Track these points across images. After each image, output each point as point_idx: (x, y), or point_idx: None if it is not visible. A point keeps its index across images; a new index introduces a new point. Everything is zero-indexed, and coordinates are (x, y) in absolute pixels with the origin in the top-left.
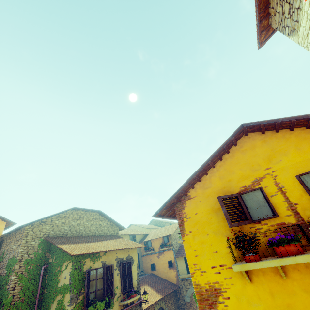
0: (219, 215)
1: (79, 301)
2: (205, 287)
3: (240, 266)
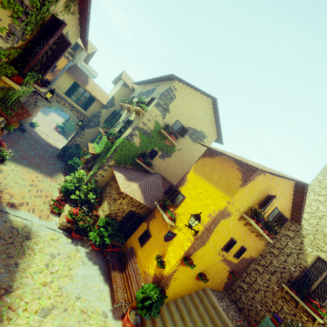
0: (258, 194)
1: (15, 45)
2: (227, 211)
3: (253, 221)
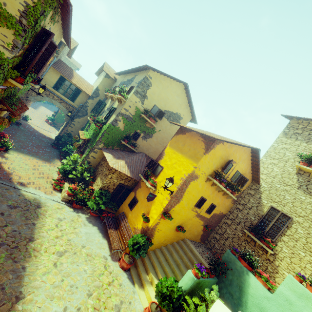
0: (220, 160)
1: (17, 54)
2: (195, 174)
3: (216, 181)
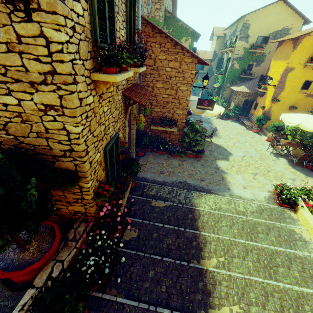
0: None
1: None
2: (289, 68)
3: (310, 64)
